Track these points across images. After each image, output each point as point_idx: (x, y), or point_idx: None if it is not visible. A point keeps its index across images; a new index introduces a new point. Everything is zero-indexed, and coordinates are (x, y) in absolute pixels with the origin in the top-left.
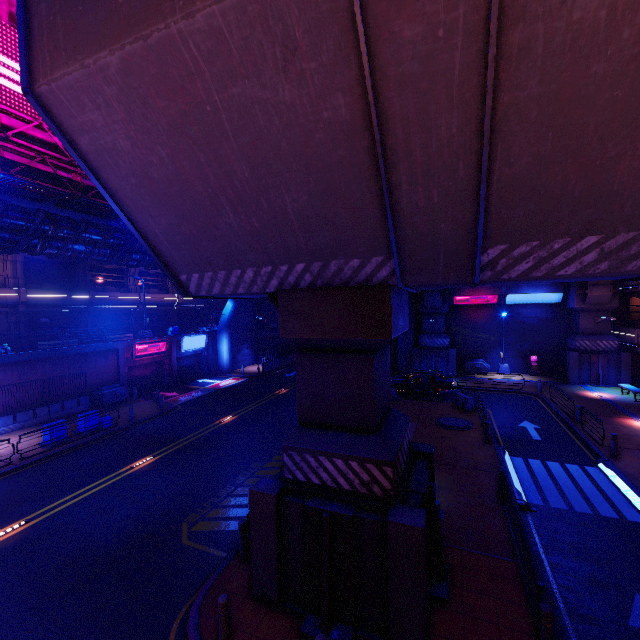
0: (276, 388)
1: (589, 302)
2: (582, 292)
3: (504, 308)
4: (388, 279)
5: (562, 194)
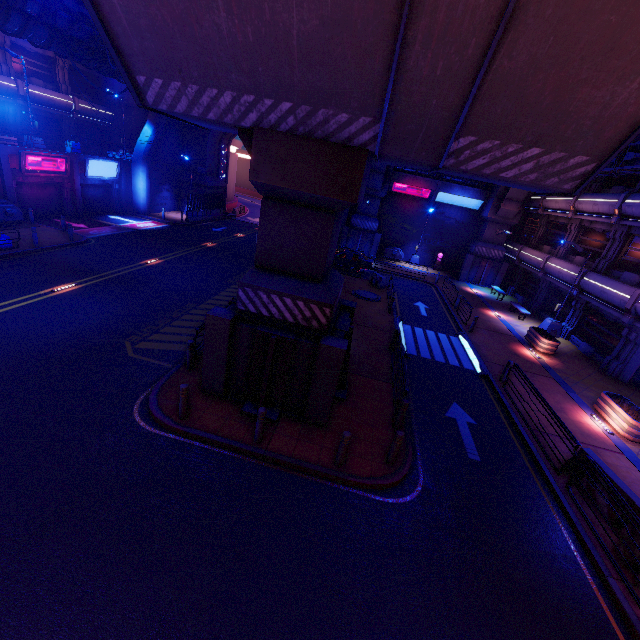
0: (203, 240)
1: (499, 215)
2: (498, 204)
3: (433, 205)
4: (368, 144)
5: (534, 102)
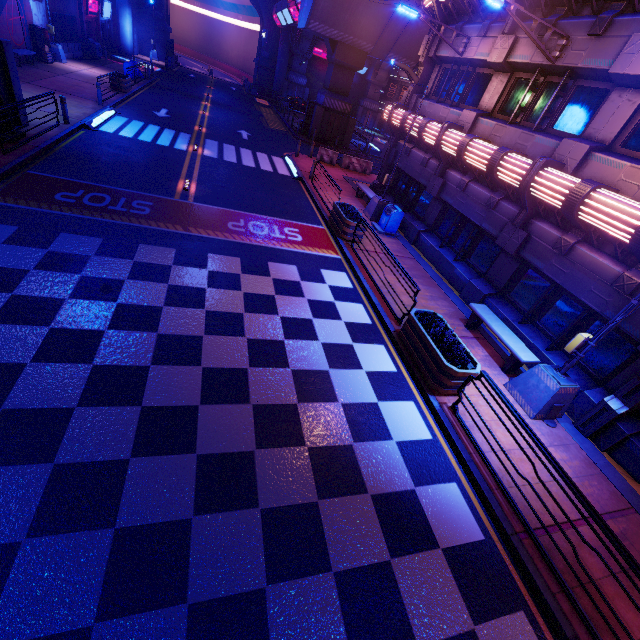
0: (202, 84)
1: (377, 79)
2: (376, 72)
3: None
4: (368, 51)
5: (405, 49)
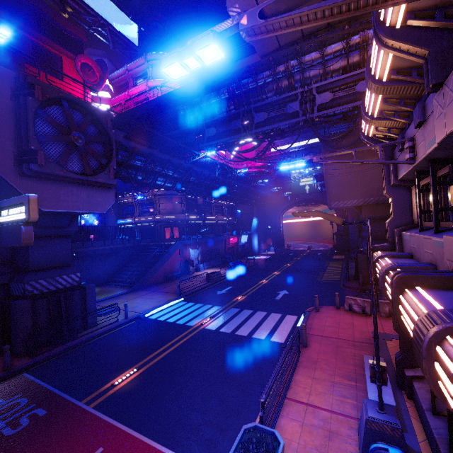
0: (292, 258)
1: None
2: None
3: None
4: None
5: None
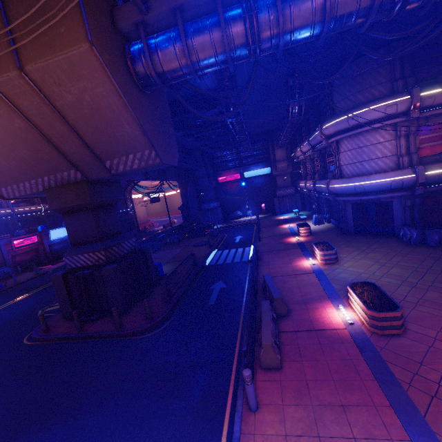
0: None
1: (279, 170)
2: (275, 166)
3: (245, 180)
4: (83, 178)
5: (110, 143)
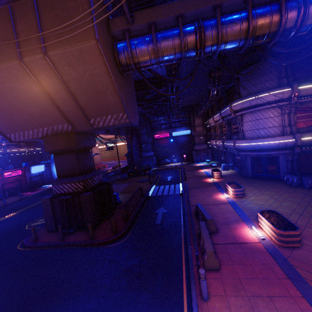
0: None
1: (197, 132)
2: (194, 129)
3: (172, 138)
4: (72, 130)
5: (96, 107)
